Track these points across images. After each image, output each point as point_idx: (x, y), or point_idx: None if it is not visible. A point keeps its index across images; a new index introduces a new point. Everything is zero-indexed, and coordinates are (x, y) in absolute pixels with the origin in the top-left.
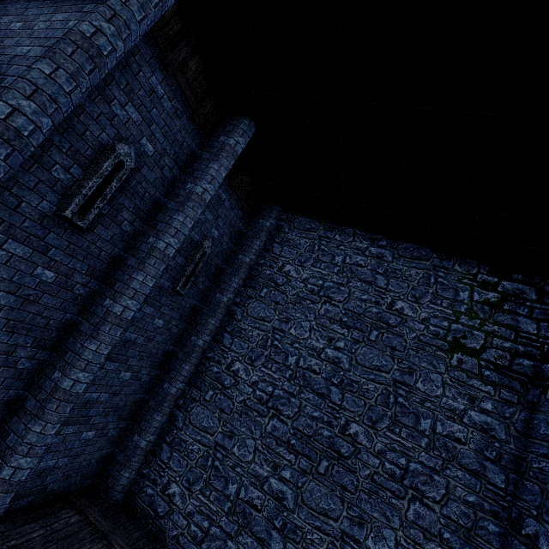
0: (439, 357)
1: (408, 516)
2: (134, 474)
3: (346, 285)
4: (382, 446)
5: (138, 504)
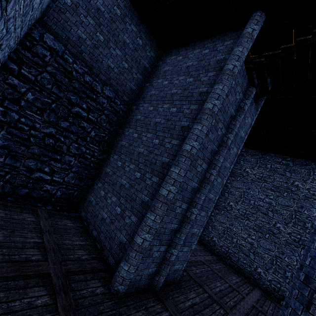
0: (314, 202)
1: (301, 253)
2: (201, 233)
3: (272, 176)
4: (290, 231)
5: (204, 242)
